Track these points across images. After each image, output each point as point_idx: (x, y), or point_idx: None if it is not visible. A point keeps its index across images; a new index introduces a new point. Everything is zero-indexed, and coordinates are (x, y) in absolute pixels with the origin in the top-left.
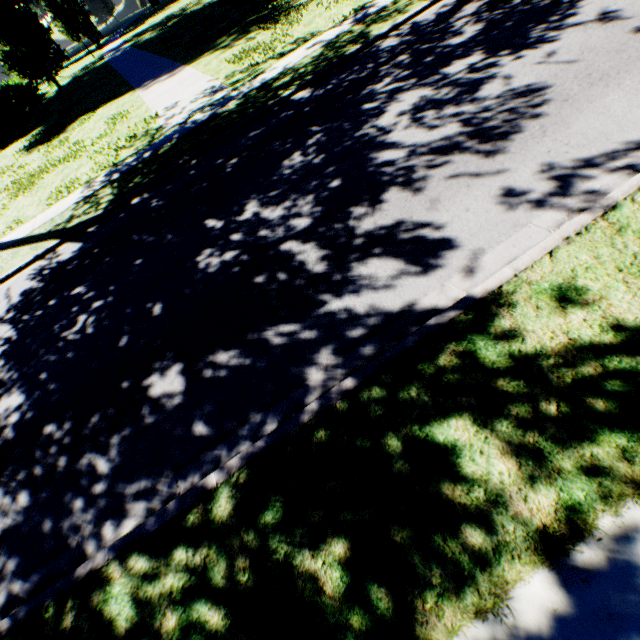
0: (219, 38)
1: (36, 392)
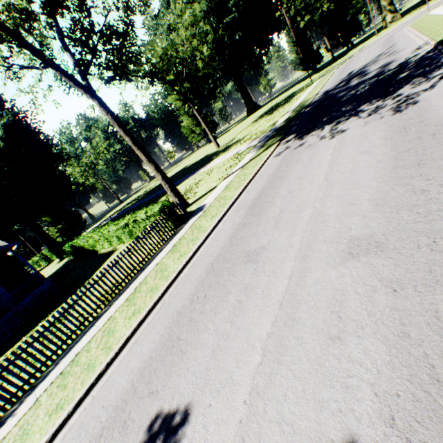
0: (210, 159)
1: (368, 102)
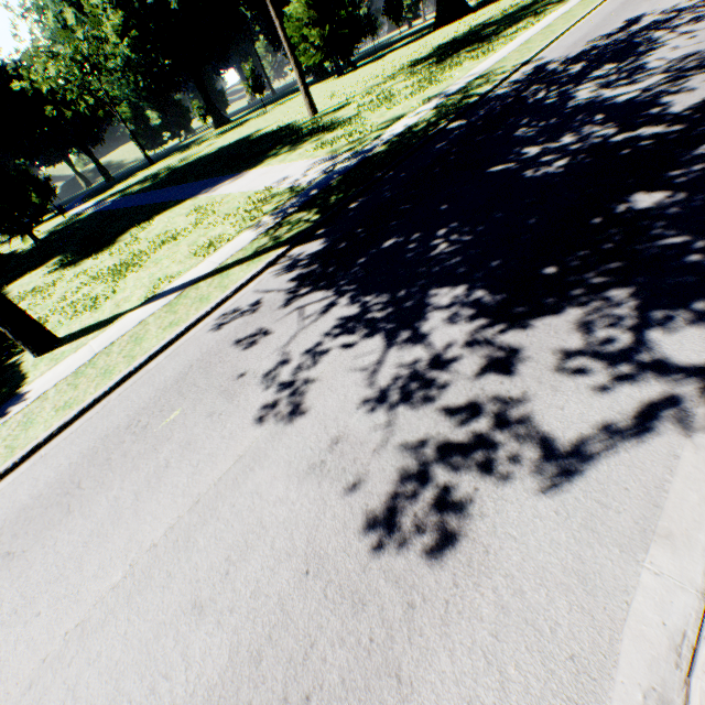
0: (267, 153)
1: (474, 276)
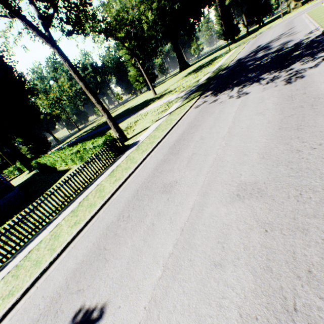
0: (148, 103)
1: (268, 72)
